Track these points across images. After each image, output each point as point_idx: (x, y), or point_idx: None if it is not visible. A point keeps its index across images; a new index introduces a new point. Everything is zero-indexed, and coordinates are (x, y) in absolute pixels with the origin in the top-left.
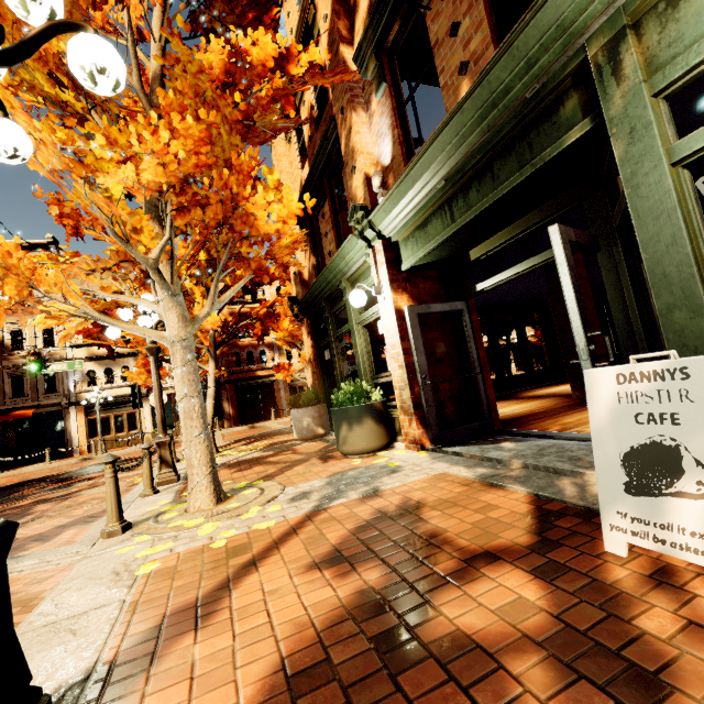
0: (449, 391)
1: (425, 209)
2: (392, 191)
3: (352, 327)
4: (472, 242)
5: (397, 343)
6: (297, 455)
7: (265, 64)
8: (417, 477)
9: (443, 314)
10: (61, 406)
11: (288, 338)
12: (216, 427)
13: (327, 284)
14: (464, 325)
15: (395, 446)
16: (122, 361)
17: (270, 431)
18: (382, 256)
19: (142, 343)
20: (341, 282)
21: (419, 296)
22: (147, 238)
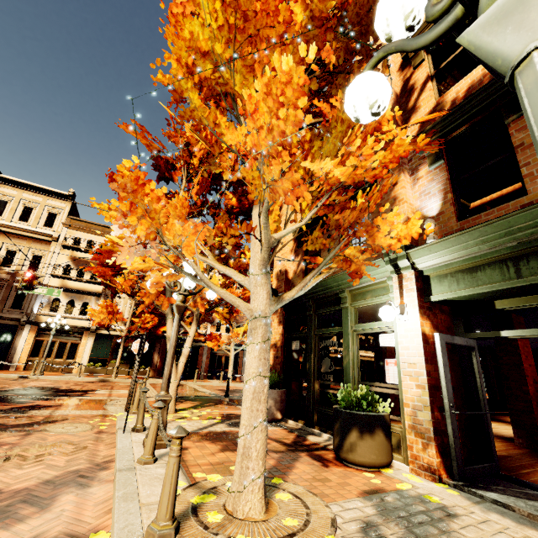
0: (458, 421)
1: (481, 259)
2: (448, 237)
3: (346, 331)
4: (510, 295)
5: (419, 363)
6: (277, 443)
7: (381, 123)
8: (502, 537)
9: (453, 345)
10: (19, 322)
11: (227, 314)
12: (141, 374)
13: (324, 289)
14: (475, 361)
15: (392, 463)
16: (86, 297)
17: (205, 396)
18: (412, 284)
19: (148, 295)
20: (344, 291)
21: (437, 325)
22: (271, 219)
